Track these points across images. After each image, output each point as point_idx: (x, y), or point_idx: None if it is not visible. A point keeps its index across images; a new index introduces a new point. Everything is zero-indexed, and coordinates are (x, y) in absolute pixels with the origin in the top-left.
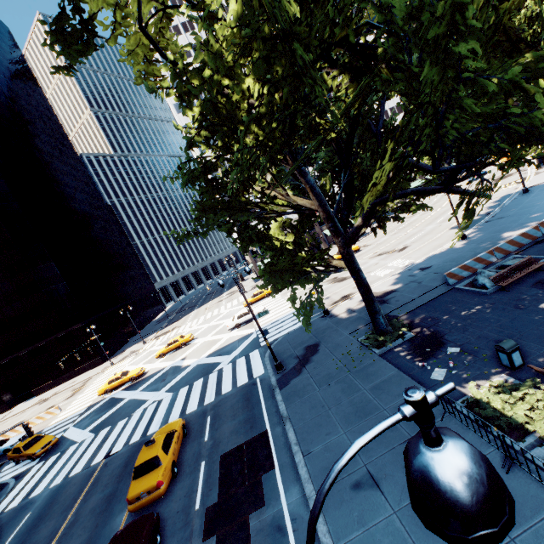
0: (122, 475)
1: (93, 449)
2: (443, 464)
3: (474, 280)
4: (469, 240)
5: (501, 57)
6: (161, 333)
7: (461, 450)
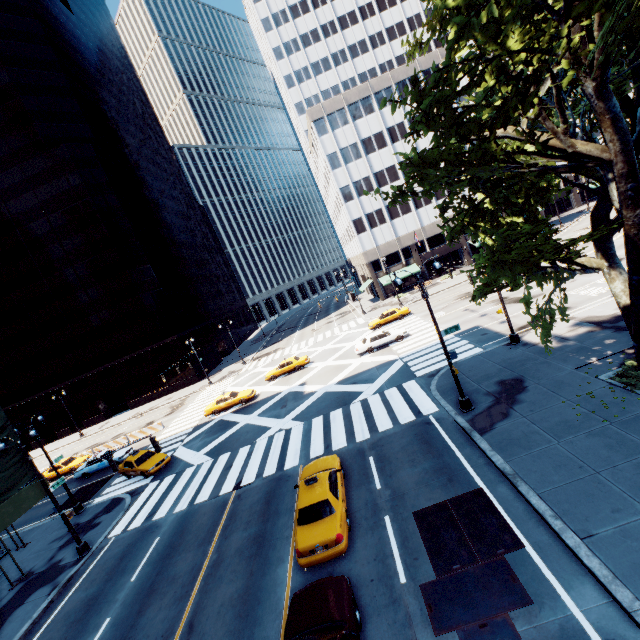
0: (267, 514)
1: (216, 475)
2: None
3: None
4: None
5: None
6: (262, 354)
7: None
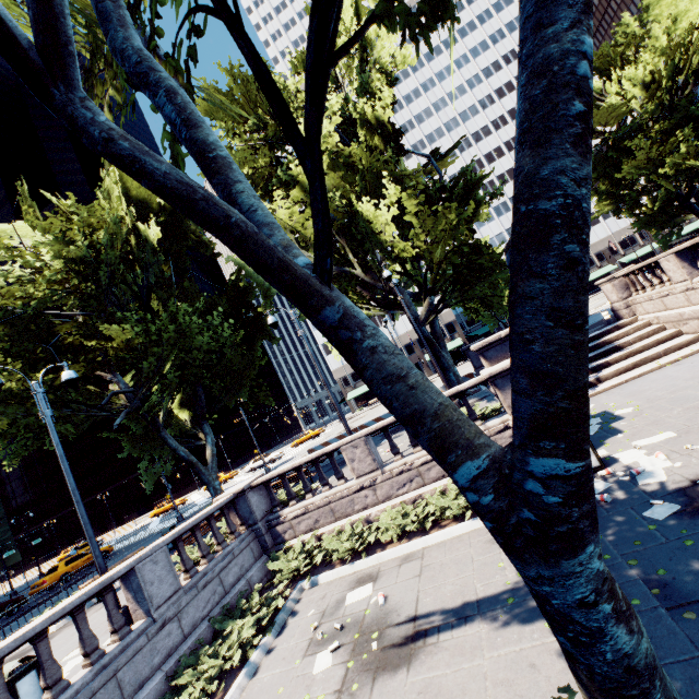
0: None
1: None
2: None
3: None
4: None
5: None
6: None
7: None
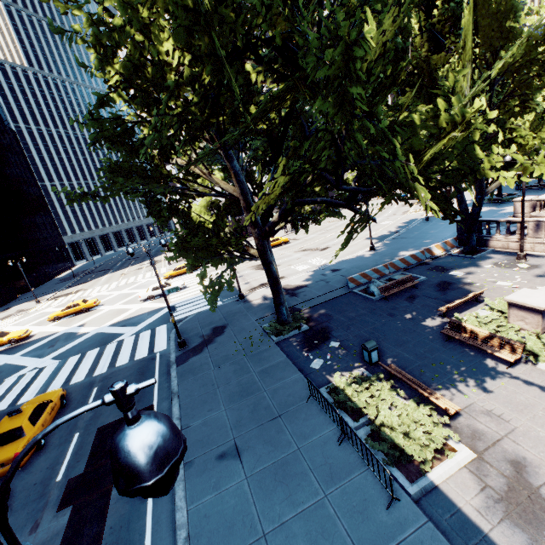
0: None
1: None
2: (127, 438)
3: (368, 287)
4: (376, 252)
5: (424, 99)
6: (62, 294)
7: (147, 428)
